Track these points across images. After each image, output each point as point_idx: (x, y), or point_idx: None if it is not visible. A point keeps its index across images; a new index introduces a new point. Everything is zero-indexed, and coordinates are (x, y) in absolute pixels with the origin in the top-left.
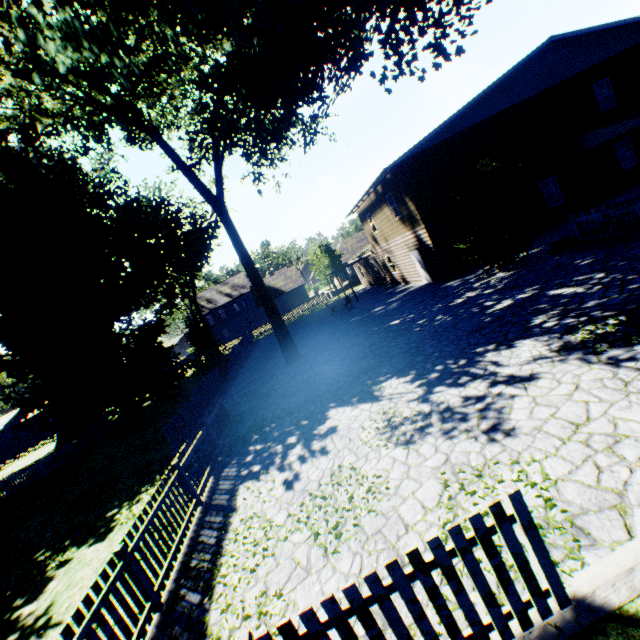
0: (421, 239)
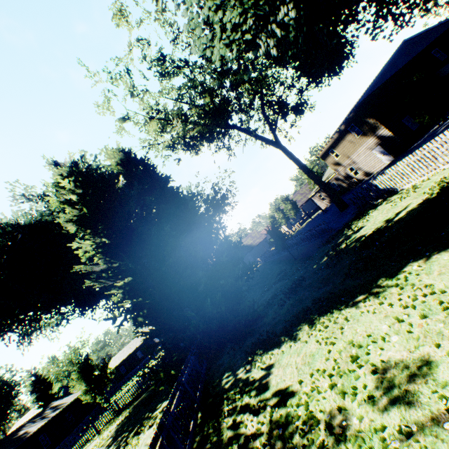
0: (382, 136)
